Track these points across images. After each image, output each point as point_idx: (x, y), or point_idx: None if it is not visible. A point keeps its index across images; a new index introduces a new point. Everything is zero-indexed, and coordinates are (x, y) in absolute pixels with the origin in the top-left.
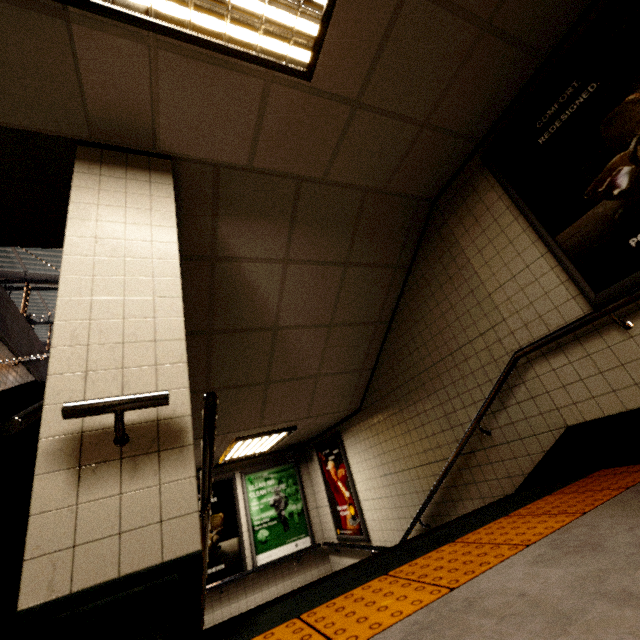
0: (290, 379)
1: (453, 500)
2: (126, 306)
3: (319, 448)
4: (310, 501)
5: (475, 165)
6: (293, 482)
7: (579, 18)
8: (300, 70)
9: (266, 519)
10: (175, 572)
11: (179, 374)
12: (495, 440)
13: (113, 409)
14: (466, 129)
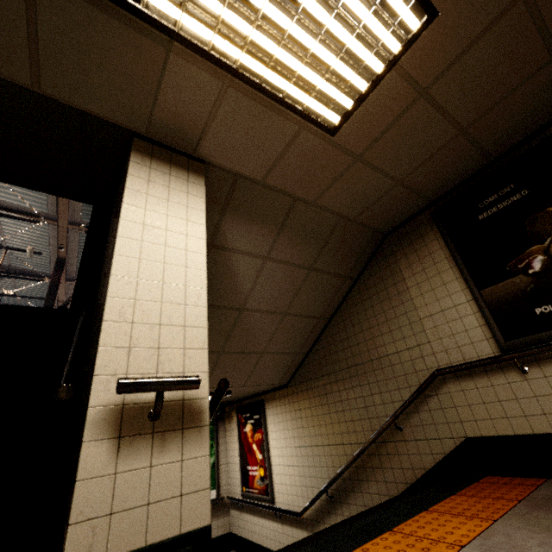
0: (240, 352)
1: (360, 479)
2: (164, 291)
3: (240, 411)
4: (222, 457)
5: (425, 218)
6: (210, 437)
7: (522, 142)
8: (329, 128)
9: None
10: (190, 544)
11: (201, 359)
12: (405, 436)
13: (157, 389)
14: (426, 192)
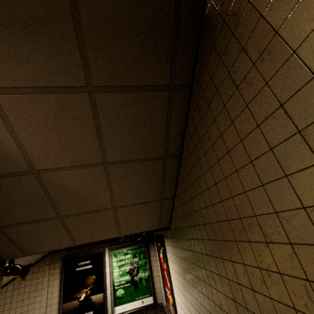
0: (84, 212)
1: None
2: None
3: (156, 239)
4: (154, 270)
5: None
6: (143, 256)
7: None
8: None
9: (123, 282)
10: None
11: None
12: None
13: None
14: None
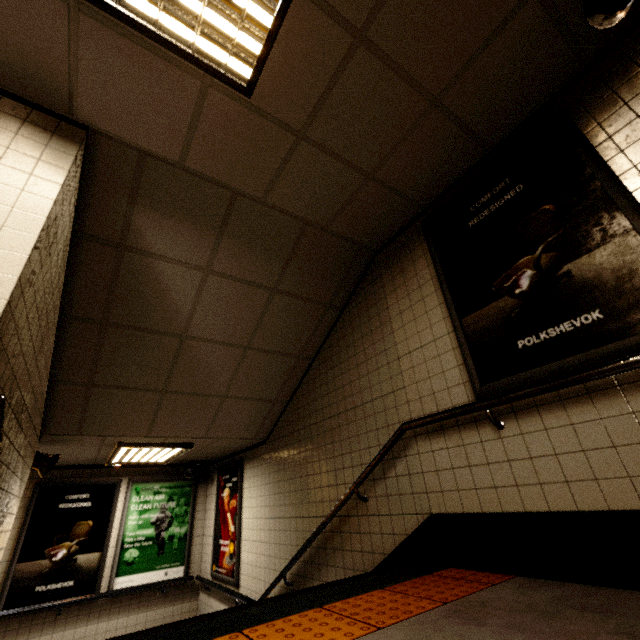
0: (192, 393)
1: (320, 563)
2: None
3: (222, 471)
4: (198, 526)
5: (416, 229)
6: (185, 502)
7: (523, 123)
8: (239, 83)
9: (141, 537)
10: None
11: None
12: (369, 509)
13: None
14: (412, 193)
